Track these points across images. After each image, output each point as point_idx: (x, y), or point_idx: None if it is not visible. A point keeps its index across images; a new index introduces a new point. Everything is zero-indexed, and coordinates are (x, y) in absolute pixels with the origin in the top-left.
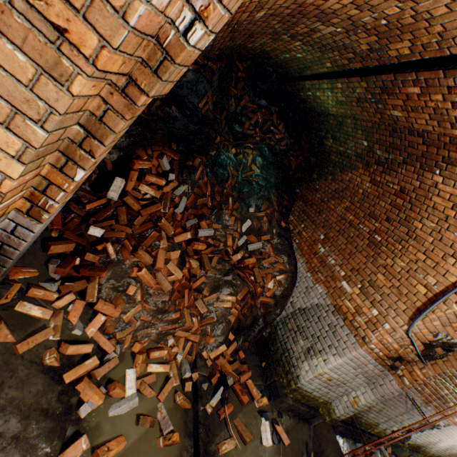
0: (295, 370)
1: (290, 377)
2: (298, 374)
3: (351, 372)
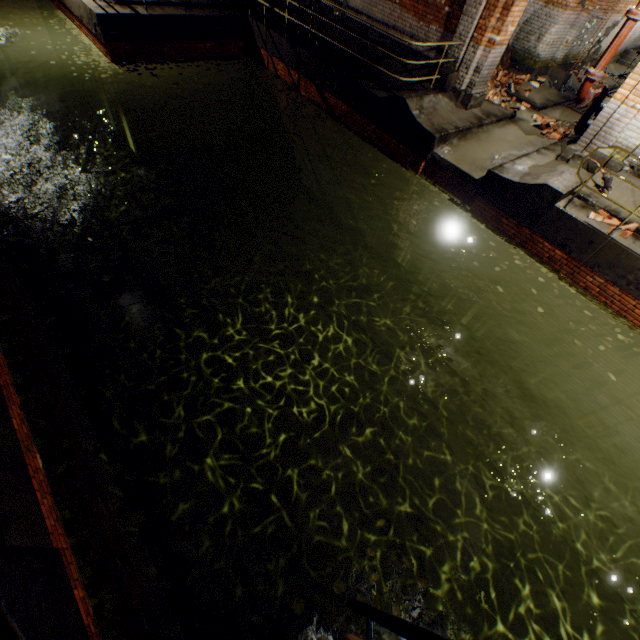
0: (535, 54)
1: (533, 59)
2: (537, 54)
3: (562, 29)
